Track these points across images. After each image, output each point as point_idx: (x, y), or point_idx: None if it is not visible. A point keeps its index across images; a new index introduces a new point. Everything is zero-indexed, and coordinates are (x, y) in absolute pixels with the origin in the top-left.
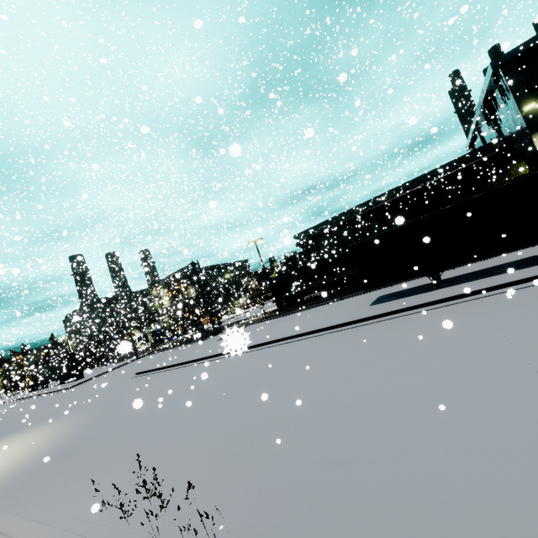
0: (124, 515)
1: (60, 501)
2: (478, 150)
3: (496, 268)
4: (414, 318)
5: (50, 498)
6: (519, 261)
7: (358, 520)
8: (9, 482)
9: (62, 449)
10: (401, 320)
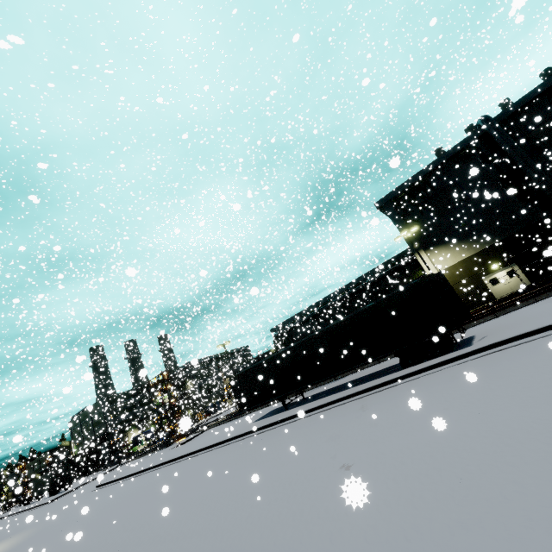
0: None
1: None
2: (401, 253)
3: (326, 392)
4: (243, 442)
5: None
6: (338, 386)
7: None
8: None
9: None
10: (238, 443)
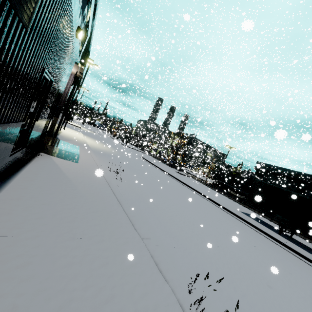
0: (109, 171)
1: (102, 160)
2: None
3: None
4: (243, 225)
5: (100, 158)
6: None
7: (142, 205)
8: (95, 150)
9: (109, 154)
10: (237, 221)
